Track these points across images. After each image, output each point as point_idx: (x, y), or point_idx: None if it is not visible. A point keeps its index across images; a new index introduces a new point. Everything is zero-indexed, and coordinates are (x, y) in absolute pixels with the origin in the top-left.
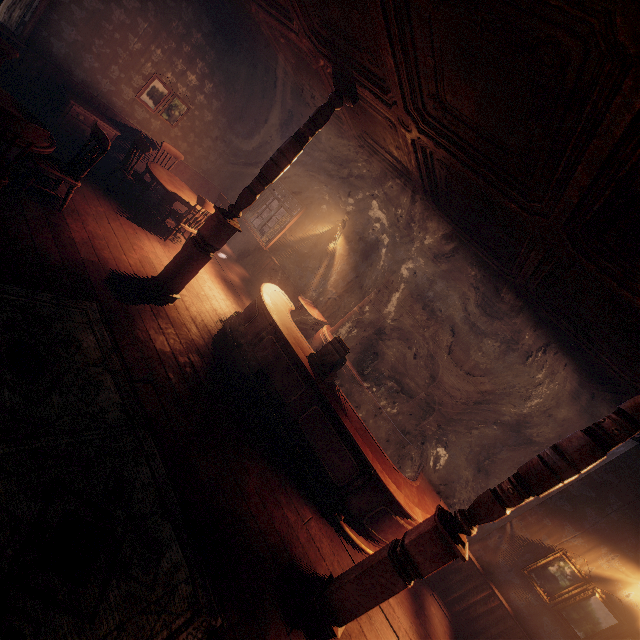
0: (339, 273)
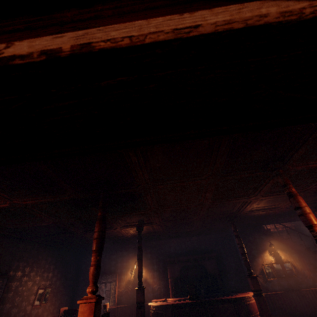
0: (151, 278)
